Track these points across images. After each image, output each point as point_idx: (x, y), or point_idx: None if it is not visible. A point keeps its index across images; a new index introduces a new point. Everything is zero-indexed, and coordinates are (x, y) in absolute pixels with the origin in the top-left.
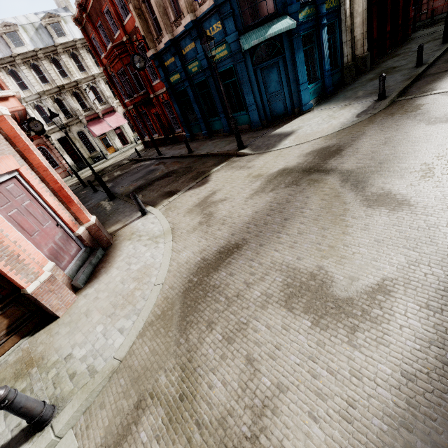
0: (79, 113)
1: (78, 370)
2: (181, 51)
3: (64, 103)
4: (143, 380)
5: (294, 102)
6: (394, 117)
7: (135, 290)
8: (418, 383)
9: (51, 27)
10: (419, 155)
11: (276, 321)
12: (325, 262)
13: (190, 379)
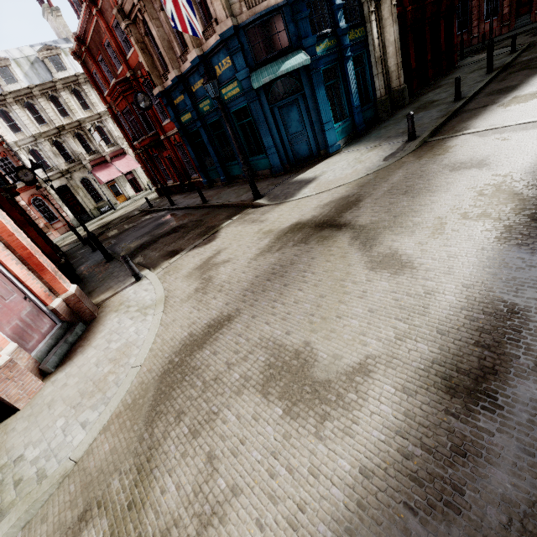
0: (82, 157)
1: (26, 475)
2: (191, 88)
3: (65, 147)
4: (95, 485)
5: (319, 143)
6: (421, 162)
7: (109, 374)
8: (374, 481)
9: (49, 61)
10: (435, 207)
11: (247, 410)
12: (313, 337)
13: (143, 482)
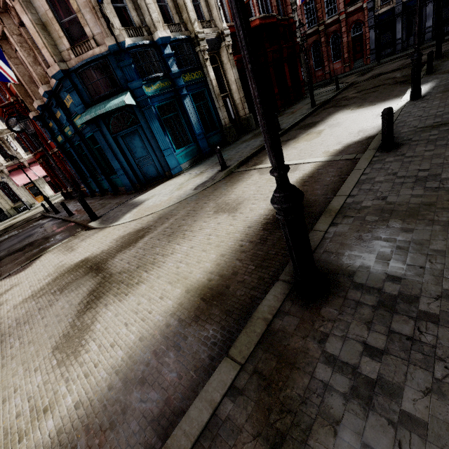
0: None
1: None
2: (55, 115)
3: None
4: None
5: (163, 166)
6: (210, 196)
7: None
8: None
9: None
10: (167, 260)
11: None
12: None
13: None
